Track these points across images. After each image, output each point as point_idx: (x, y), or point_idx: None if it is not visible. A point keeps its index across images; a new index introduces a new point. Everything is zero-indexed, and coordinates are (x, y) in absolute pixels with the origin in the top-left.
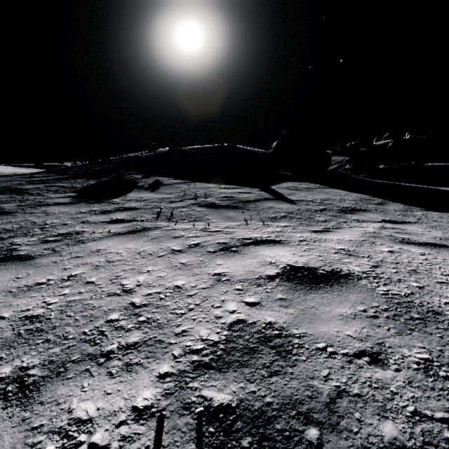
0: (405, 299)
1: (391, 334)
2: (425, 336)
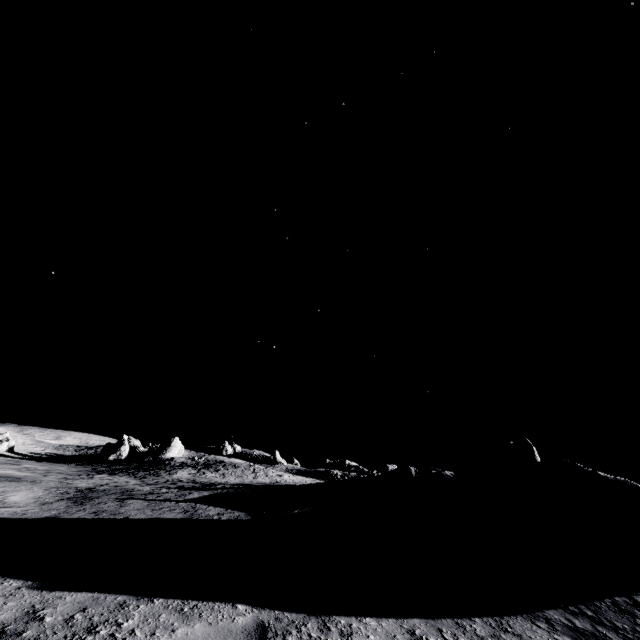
0: None
1: None
2: None
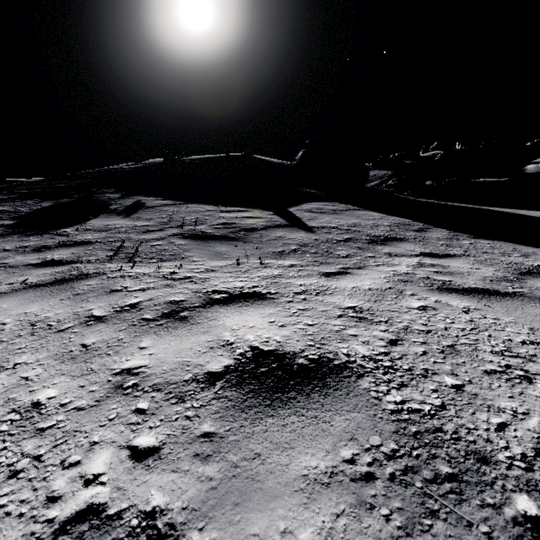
0: (429, 424)
1: (392, 534)
2: (458, 534)
